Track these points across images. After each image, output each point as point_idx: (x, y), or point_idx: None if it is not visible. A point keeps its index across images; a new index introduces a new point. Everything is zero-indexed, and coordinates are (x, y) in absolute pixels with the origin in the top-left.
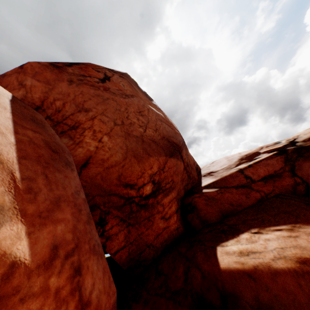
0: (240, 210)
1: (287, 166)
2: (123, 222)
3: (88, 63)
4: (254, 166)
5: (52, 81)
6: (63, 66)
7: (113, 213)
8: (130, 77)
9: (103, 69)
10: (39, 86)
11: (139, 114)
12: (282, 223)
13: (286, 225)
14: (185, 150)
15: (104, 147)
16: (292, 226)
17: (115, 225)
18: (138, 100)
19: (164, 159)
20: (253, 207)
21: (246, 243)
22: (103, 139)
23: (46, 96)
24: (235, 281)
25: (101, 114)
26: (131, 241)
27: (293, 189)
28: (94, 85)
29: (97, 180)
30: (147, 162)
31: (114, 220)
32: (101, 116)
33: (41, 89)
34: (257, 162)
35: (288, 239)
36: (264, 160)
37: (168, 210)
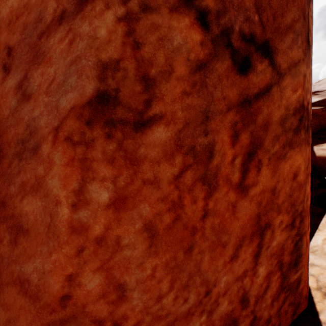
0: None
1: None
2: None
3: None
4: None
5: None
6: None
7: None
8: None
9: None
10: None
11: None
12: None
13: None
14: None
15: None
16: None
17: None
18: None
19: None
20: None
21: None
22: None
23: None
24: (325, 162)
25: None
26: None
27: None
28: None
29: None
30: None
31: None
32: None
33: None
34: None
35: None
36: None
37: None
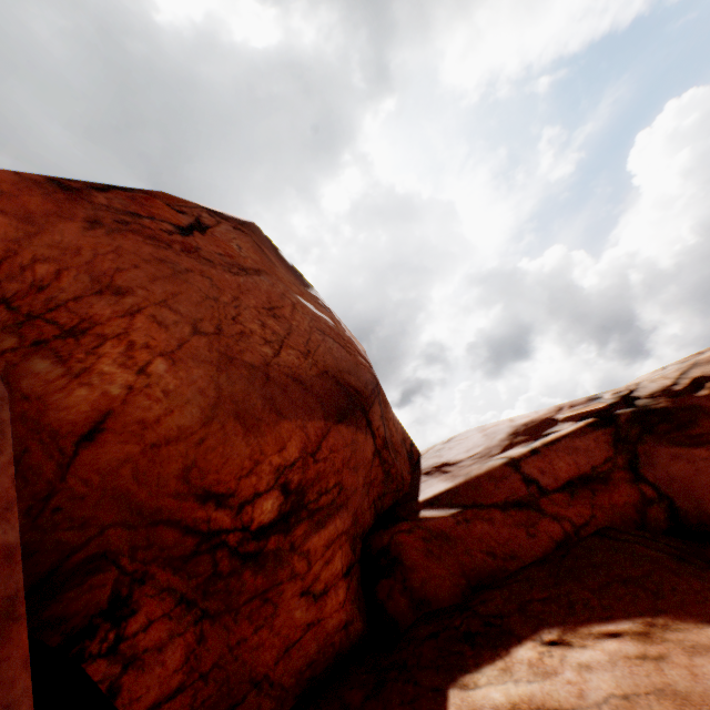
0: (515, 572)
1: (621, 455)
2: (187, 608)
3: (161, 193)
4: (544, 453)
5: (39, 216)
6: (84, 187)
7: (158, 579)
8: (260, 233)
9: (197, 209)
10: (0, 224)
11: (268, 313)
12: (620, 612)
13: (630, 621)
14: (379, 406)
15: (153, 387)
16: (647, 623)
17: (158, 619)
18: (271, 282)
19: (322, 426)
20: (546, 563)
21: (528, 679)
22: (154, 367)
23: (13, 250)
24: None
25: (161, 303)
26: (203, 669)
27: (639, 515)
28: (158, 238)
29: (122, 479)
30: (272, 432)
31: (158, 602)
32: (160, 308)
33: (5, 232)
34: (552, 444)
35: (641, 666)
36: (567, 438)
37: (323, 569)
